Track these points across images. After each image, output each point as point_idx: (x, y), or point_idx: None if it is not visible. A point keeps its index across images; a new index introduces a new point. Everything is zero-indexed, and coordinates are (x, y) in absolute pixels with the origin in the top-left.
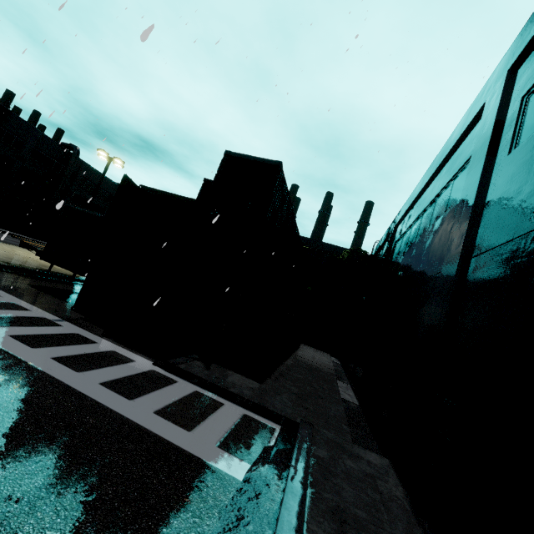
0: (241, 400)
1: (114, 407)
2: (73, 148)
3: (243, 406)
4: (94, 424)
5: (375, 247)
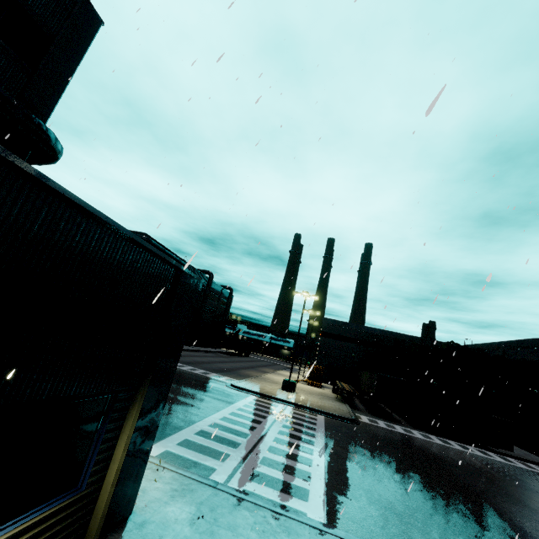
0: (527, 460)
1: (524, 467)
2: (209, 273)
3: (528, 463)
4: (533, 472)
5: (471, 345)
